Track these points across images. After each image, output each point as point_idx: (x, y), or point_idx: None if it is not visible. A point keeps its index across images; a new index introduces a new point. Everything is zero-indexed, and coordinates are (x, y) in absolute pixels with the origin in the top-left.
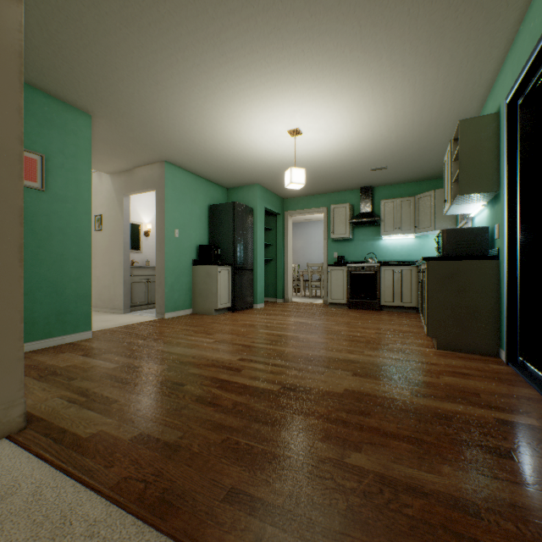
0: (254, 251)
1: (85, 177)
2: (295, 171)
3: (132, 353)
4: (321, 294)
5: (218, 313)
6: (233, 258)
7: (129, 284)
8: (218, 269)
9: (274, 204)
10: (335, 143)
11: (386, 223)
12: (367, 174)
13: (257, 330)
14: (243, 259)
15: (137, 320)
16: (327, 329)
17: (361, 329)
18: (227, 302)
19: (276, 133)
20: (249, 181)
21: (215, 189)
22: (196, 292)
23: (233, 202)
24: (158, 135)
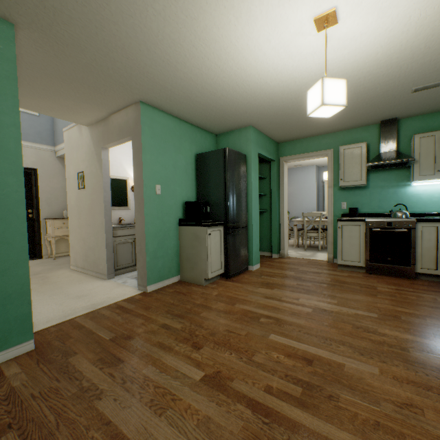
0: (248, 205)
1: (7, 118)
2: (330, 83)
3: (51, 433)
4: (319, 246)
5: (209, 282)
6: (224, 216)
7: (112, 246)
8: (208, 231)
9: (269, 149)
10: (385, 40)
11: (422, 165)
12: (403, 98)
13: (265, 336)
14: (236, 216)
15: (114, 296)
16: (378, 339)
17: (439, 343)
18: (219, 268)
19: (292, 27)
20: (241, 123)
21: (202, 135)
22: (184, 257)
23: (223, 149)
24: (119, 56)
